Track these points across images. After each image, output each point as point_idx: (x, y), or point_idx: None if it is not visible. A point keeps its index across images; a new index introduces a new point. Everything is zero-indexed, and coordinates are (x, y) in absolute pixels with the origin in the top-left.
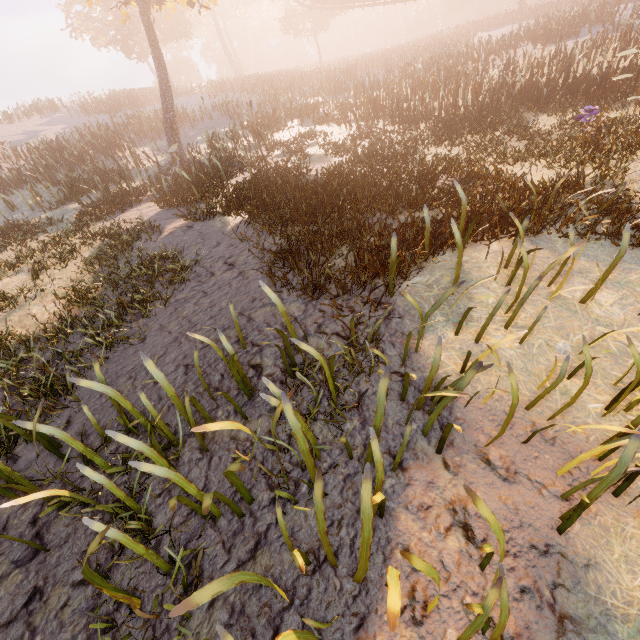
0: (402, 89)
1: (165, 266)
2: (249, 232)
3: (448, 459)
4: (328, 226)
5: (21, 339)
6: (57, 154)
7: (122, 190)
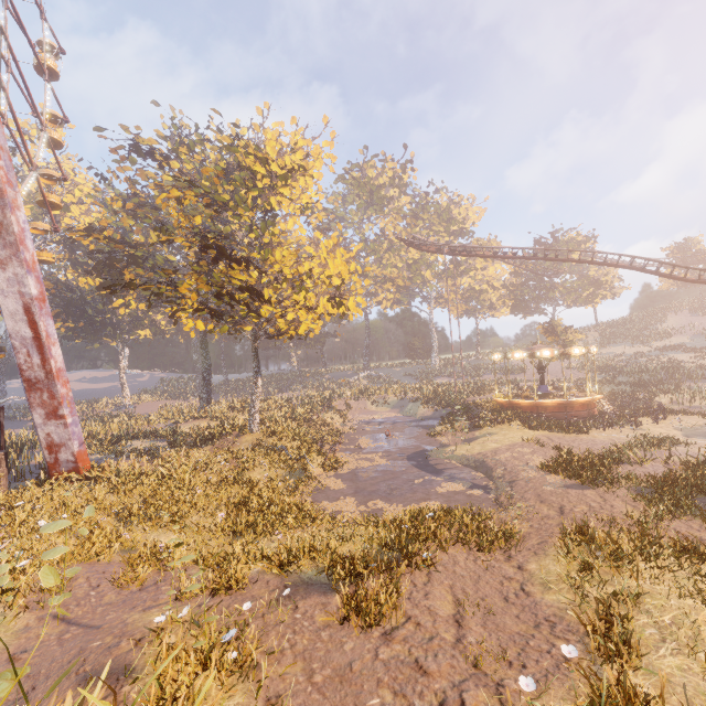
0: None
1: None
2: None
3: None
4: None
5: (684, 366)
6: None
7: None
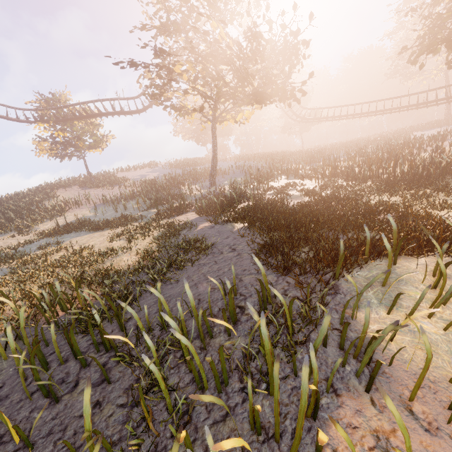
0: (356, 162)
1: (195, 245)
2: (247, 233)
3: (375, 399)
4: (297, 234)
5: (117, 270)
6: (153, 185)
7: (180, 204)
